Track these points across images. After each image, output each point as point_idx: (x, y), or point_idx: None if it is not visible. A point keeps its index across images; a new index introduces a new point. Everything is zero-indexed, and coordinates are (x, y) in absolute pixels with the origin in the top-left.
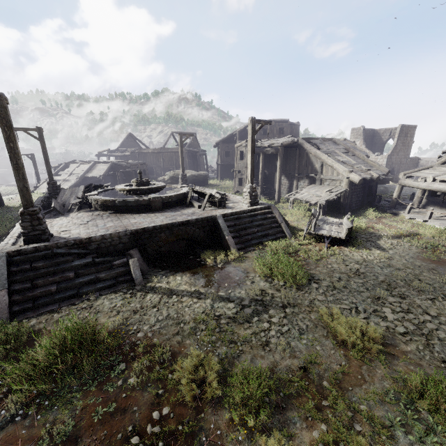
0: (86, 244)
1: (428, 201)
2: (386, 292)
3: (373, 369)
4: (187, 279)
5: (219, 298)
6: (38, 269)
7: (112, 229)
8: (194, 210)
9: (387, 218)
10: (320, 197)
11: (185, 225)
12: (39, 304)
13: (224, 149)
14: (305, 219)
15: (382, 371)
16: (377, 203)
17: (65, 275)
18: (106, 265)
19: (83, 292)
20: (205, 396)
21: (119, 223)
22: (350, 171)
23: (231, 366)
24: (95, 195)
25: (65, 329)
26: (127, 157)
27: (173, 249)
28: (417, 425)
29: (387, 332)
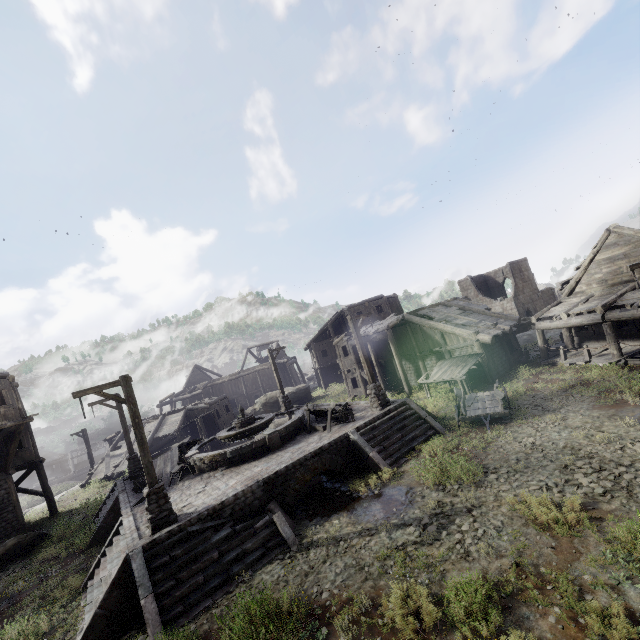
0: (220, 511)
1: (580, 337)
2: (572, 457)
3: (585, 539)
4: (347, 519)
5: (394, 527)
6: (177, 558)
7: (240, 486)
8: (320, 434)
9: (545, 372)
10: (456, 372)
11: (318, 454)
12: (190, 603)
13: (319, 349)
14: (452, 404)
15: (594, 537)
16: (526, 358)
17: (209, 557)
18: (249, 531)
19: (233, 573)
20: (427, 625)
21: (242, 477)
22: (476, 333)
23: (440, 589)
24: (196, 454)
25: (252, 601)
26: (197, 396)
27: (312, 492)
28: (639, 571)
29: (587, 498)
